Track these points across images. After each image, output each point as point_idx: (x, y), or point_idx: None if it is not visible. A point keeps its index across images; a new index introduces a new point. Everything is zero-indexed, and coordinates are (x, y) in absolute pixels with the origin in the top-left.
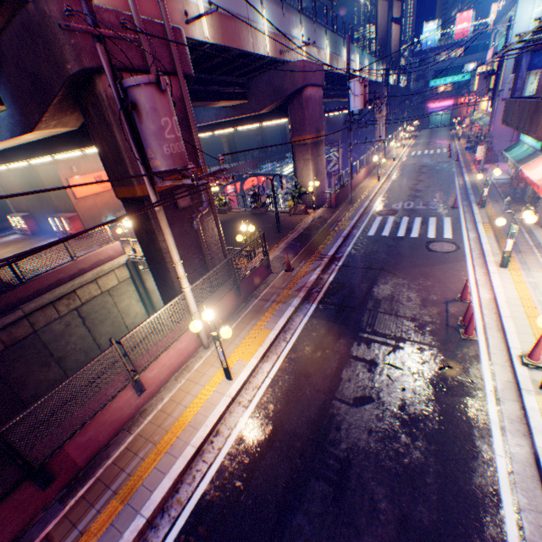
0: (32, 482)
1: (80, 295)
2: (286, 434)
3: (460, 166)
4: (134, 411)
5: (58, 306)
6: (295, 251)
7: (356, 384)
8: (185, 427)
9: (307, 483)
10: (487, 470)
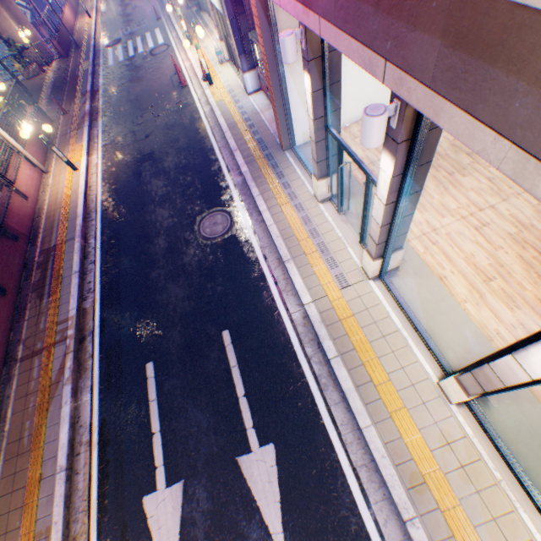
0: (8, 238)
1: None
2: (124, 165)
3: None
4: (33, 211)
5: None
6: (61, 101)
7: (145, 132)
8: (71, 195)
9: (142, 167)
10: (200, 121)
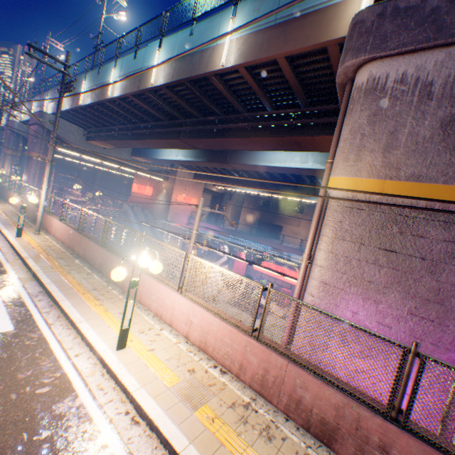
0: None
1: None
2: None
3: None
4: None
5: None
6: None
7: None
8: None
9: None
10: None
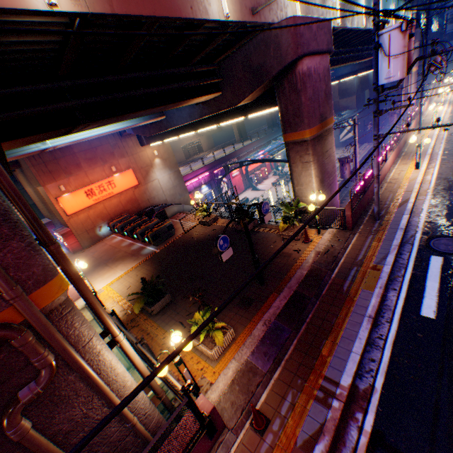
0: None
1: None
2: None
3: None
4: None
5: None
6: (279, 348)
7: None
8: None
9: None
10: None
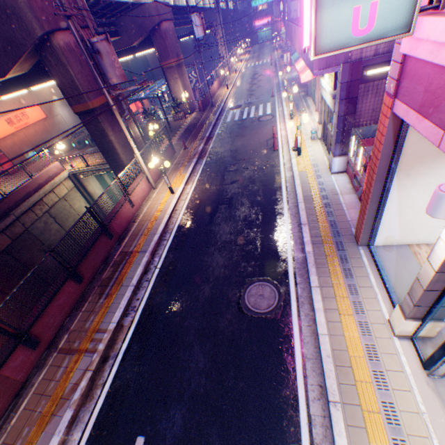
0: (106, 235)
1: (46, 202)
2: (206, 200)
3: (277, 70)
4: (132, 216)
5: (35, 211)
6: (186, 139)
7: (231, 178)
8: (161, 212)
9: (218, 207)
10: (278, 183)
